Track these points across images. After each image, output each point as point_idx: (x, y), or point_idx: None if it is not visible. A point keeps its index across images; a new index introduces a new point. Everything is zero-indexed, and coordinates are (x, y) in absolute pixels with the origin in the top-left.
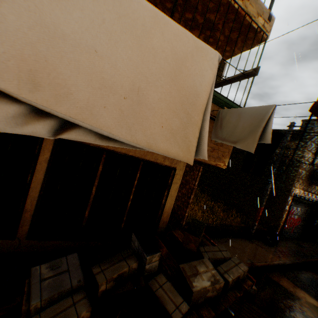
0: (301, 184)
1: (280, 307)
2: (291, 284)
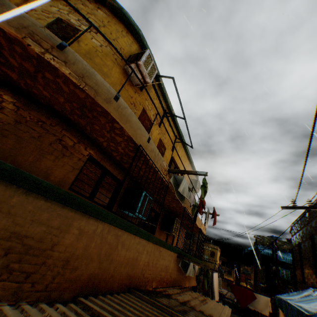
0: None
1: None
2: None
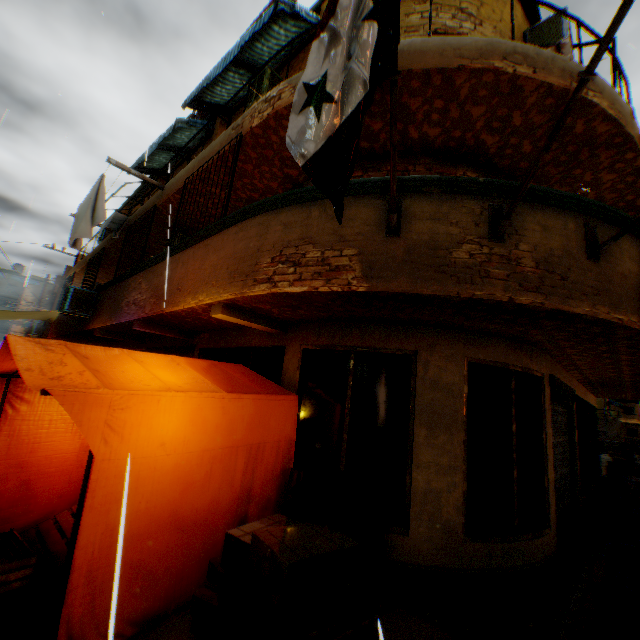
0: None
1: None
2: None
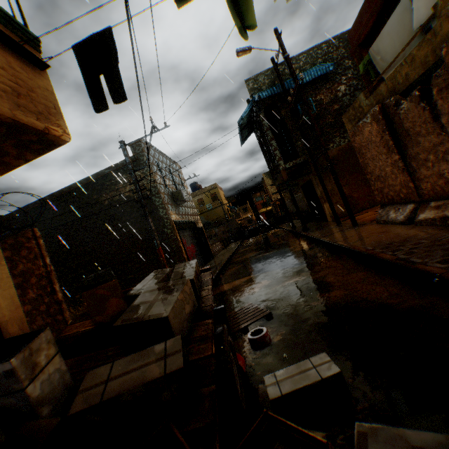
0: (173, 209)
1: (239, 299)
2: (229, 284)
